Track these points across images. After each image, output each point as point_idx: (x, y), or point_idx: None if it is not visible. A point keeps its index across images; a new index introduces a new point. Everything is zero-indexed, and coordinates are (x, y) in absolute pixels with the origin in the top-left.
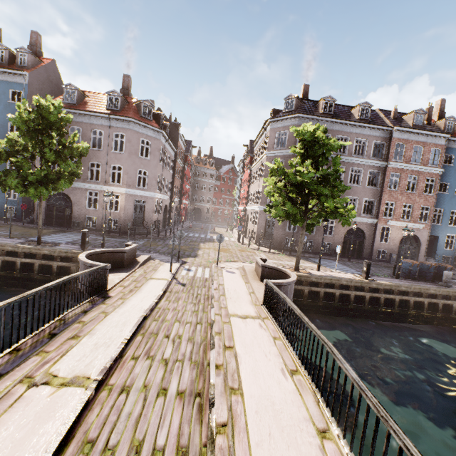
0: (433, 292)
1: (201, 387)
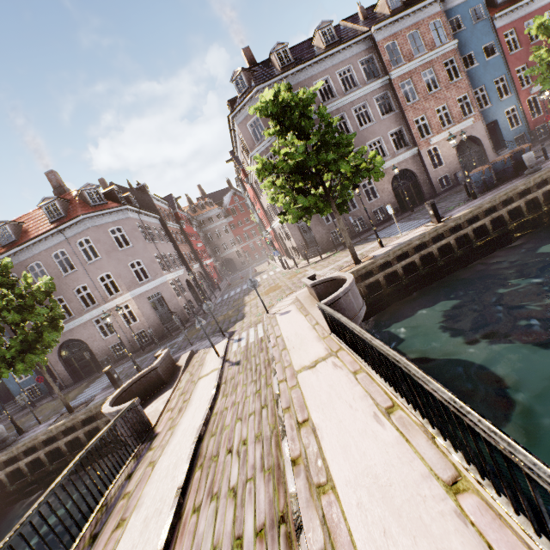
0: (523, 188)
1: (284, 504)
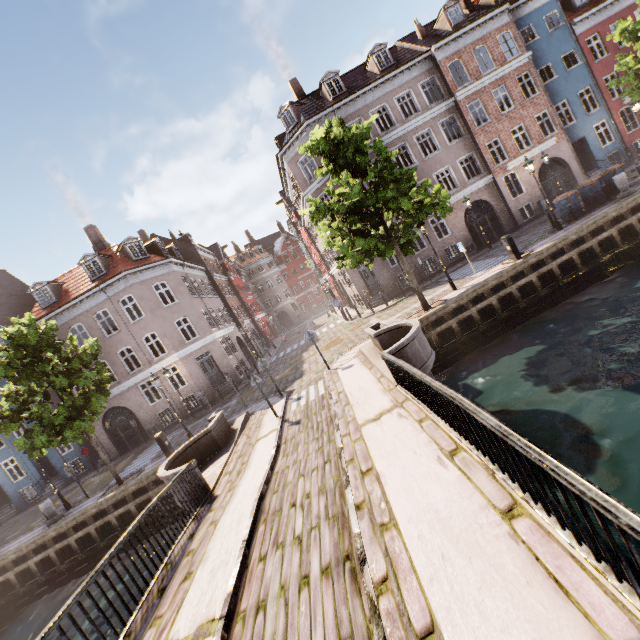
0: (615, 214)
1: (348, 545)
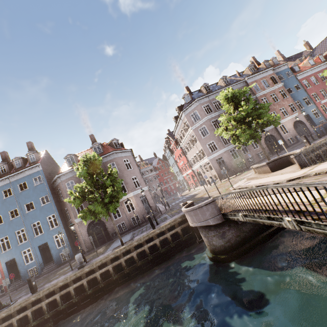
0: None
1: None
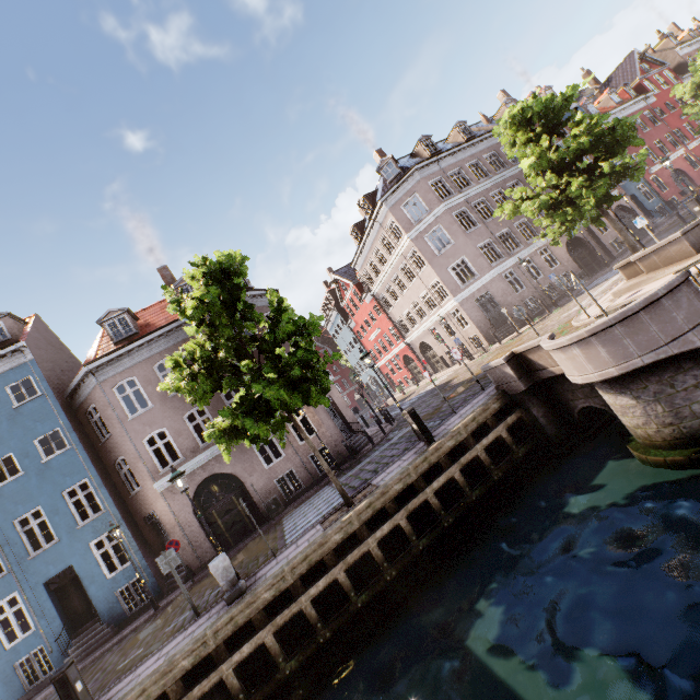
0: None
1: None
